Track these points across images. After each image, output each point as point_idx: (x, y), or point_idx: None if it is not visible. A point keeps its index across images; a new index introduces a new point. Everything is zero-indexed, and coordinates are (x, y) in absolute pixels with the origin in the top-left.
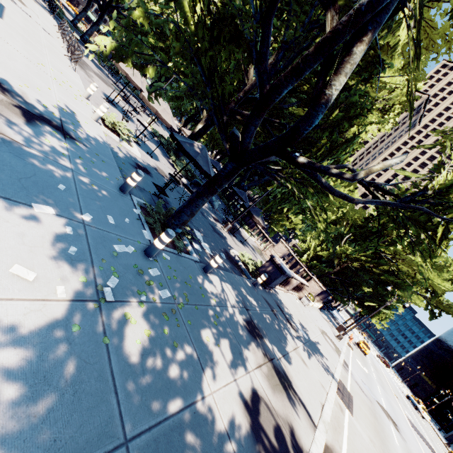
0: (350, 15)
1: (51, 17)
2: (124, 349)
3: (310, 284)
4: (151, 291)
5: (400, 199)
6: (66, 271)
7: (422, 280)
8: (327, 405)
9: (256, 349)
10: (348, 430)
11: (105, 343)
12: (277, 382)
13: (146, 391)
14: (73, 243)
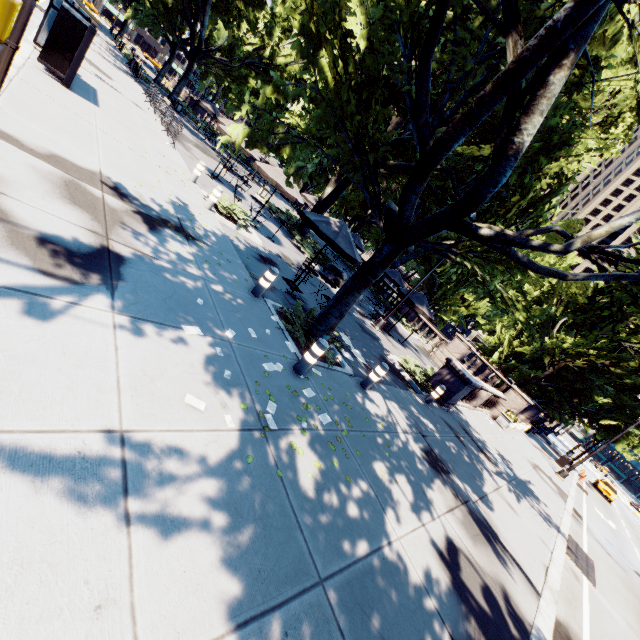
0: (541, 37)
1: (135, 83)
2: (298, 483)
3: (508, 397)
4: (310, 416)
5: None
6: (227, 398)
7: None
8: (553, 567)
9: (443, 487)
10: (590, 606)
11: (279, 476)
12: (478, 532)
13: (329, 530)
14: (226, 365)
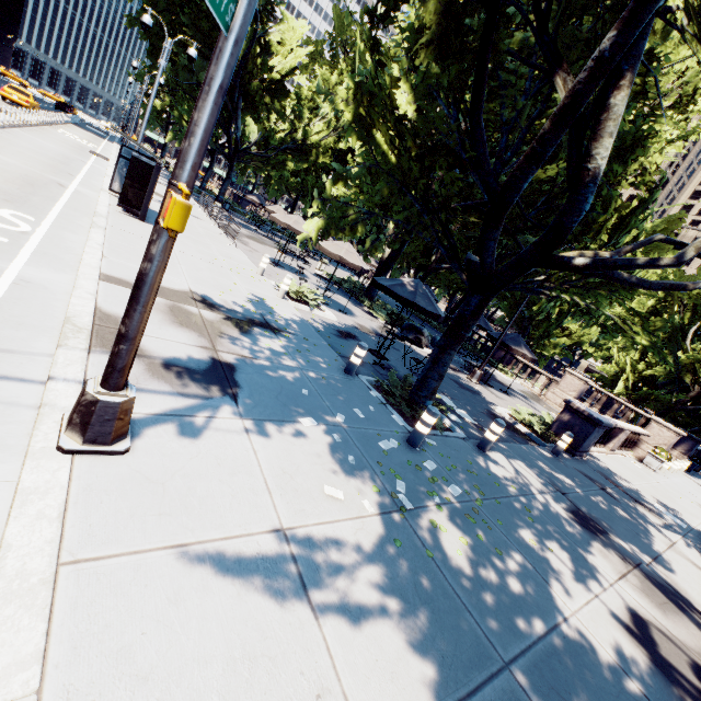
0: (590, 69)
1: None
2: (450, 562)
3: (651, 431)
4: (440, 489)
5: None
6: (358, 483)
7: None
8: None
9: (605, 551)
10: None
11: (430, 557)
12: (664, 599)
13: (496, 609)
14: (347, 451)
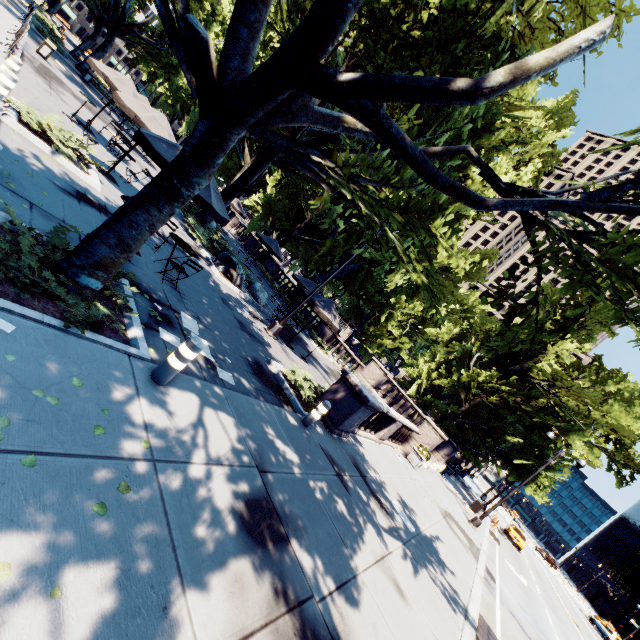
0: None
1: (19, 23)
2: None
3: (422, 430)
4: None
5: (587, 193)
6: None
7: (601, 421)
8: None
9: (251, 578)
10: None
11: None
12: None
13: None
14: None
